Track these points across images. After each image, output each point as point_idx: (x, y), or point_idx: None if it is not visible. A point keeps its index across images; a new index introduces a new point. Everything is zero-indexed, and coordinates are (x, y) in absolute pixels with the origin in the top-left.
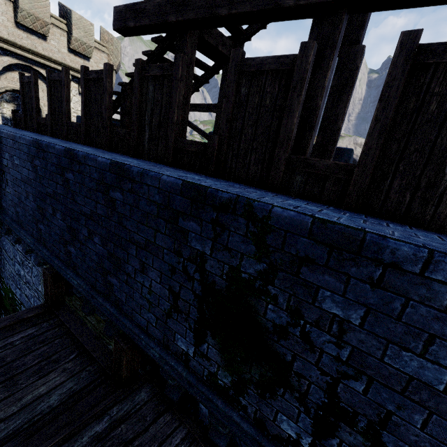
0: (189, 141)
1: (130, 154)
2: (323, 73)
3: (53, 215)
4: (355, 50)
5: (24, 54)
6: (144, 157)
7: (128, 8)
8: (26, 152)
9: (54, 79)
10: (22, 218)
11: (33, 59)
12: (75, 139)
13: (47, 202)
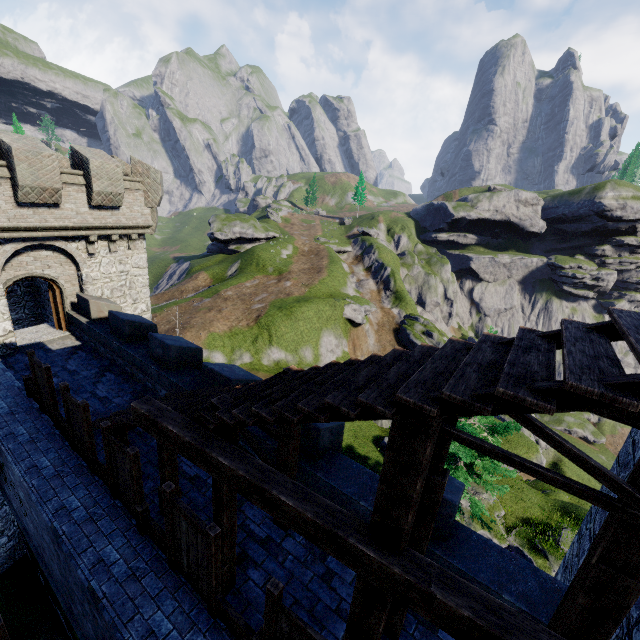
0: (232, 617)
1: (168, 563)
2: (377, 621)
3: (84, 617)
4: (435, 482)
5: (32, 235)
6: (184, 576)
7: (148, 418)
8: (45, 527)
9: (71, 402)
10: (49, 567)
11: (45, 235)
12: (103, 478)
13: (76, 599)
